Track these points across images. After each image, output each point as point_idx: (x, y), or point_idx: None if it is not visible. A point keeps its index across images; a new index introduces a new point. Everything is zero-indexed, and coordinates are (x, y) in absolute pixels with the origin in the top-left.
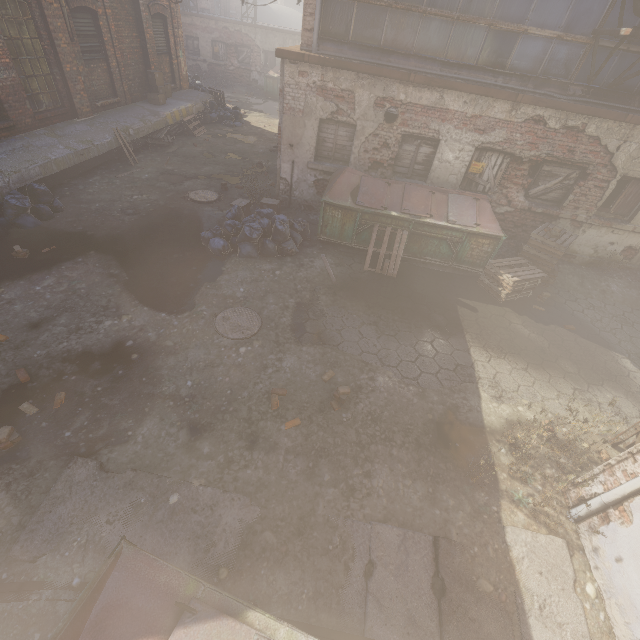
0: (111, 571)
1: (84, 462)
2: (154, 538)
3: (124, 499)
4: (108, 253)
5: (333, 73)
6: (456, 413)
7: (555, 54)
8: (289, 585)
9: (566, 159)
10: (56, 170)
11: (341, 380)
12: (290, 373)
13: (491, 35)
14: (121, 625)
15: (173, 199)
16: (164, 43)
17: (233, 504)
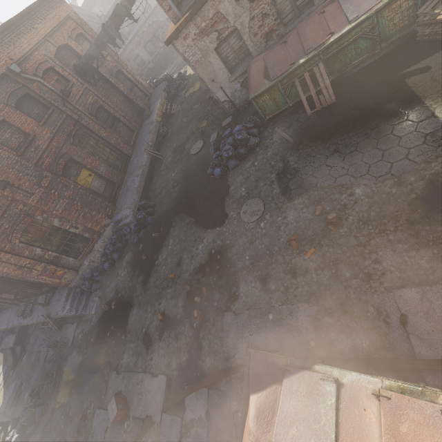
0: (250, 361)
1: (227, 314)
2: (272, 336)
3: (250, 324)
4: (181, 213)
5: (199, 16)
6: (438, 180)
7: None
8: (352, 341)
9: None
10: (141, 190)
11: (329, 208)
12: (294, 222)
13: None
14: (262, 381)
15: (186, 162)
16: (129, 82)
17: (300, 309)
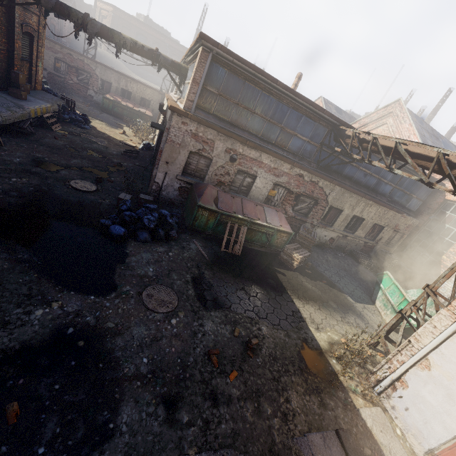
0: None
1: None
2: None
3: None
4: (7, 236)
5: (204, 128)
6: (307, 343)
7: (306, 148)
8: None
9: (310, 195)
10: None
11: (244, 334)
12: (212, 335)
13: (282, 132)
14: None
15: (55, 185)
16: (27, 53)
17: None
